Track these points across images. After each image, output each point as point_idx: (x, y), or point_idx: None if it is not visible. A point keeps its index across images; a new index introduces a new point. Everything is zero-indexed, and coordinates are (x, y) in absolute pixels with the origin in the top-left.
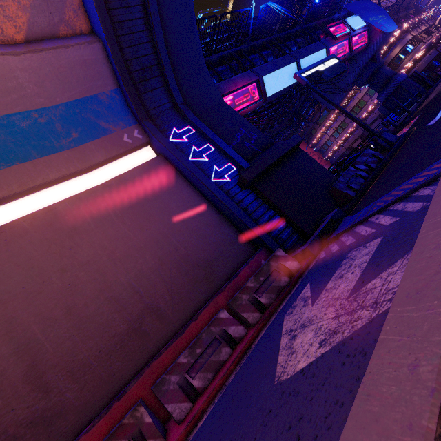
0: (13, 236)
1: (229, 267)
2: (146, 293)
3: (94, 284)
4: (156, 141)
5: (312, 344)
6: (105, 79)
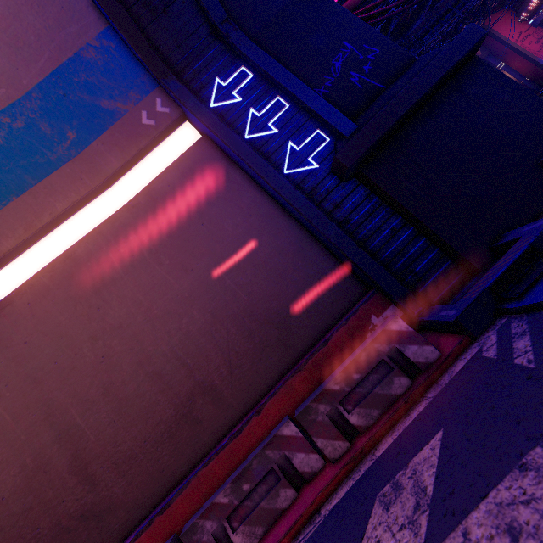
0: (35, 297)
1: (318, 321)
2: (195, 366)
3: (130, 355)
4: (189, 114)
5: None
6: (79, 17)
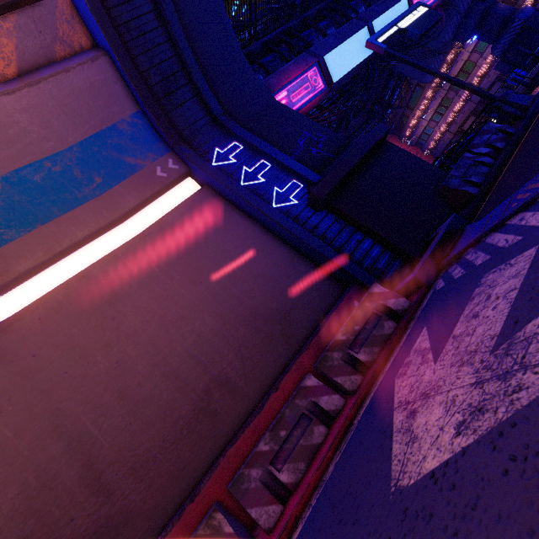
0: (47, 312)
1: (312, 315)
2: (210, 363)
3: (146, 358)
4: (196, 169)
5: (443, 429)
6: (121, 102)
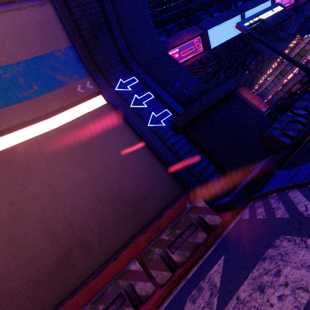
0: None
1: (157, 206)
2: (78, 227)
3: (35, 216)
4: (103, 91)
5: None
6: (58, 38)
